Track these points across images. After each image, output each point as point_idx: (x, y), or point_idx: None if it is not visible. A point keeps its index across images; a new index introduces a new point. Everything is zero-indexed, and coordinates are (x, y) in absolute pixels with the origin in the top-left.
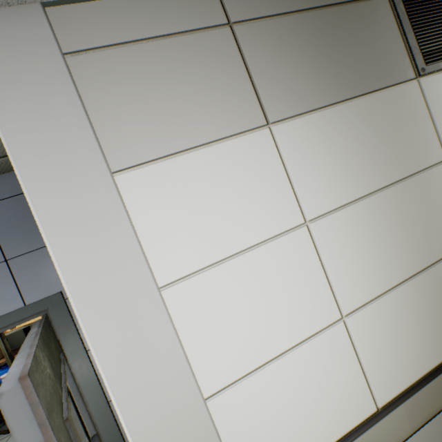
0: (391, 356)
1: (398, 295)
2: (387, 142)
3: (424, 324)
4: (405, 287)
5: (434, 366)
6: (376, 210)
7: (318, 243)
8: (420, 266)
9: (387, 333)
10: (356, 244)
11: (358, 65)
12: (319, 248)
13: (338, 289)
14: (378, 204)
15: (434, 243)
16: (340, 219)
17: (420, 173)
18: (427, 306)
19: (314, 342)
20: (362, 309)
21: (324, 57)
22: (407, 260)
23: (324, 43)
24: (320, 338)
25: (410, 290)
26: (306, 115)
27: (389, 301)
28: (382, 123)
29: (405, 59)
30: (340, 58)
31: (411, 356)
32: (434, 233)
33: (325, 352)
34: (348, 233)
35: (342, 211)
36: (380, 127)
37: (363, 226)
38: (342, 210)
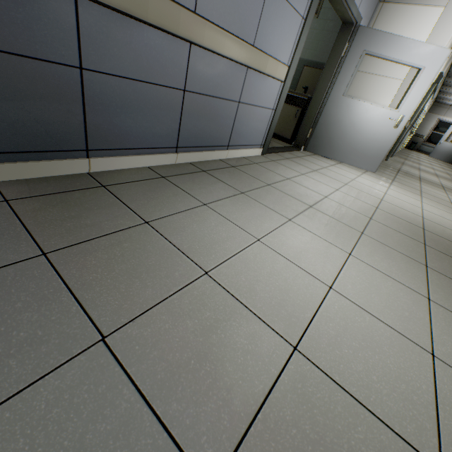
0: None
1: None
2: None
3: None
4: None
5: None
6: None
7: None
8: None
9: None
10: None
11: None
12: None
13: None
14: None
15: None
16: None
17: None
18: None
19: None
20: None
21: None
22: None
23: None
24: None
25: None
26: None
27: None
28: None
29: None
30: None
31: None
32: None
33: None
34: None
35: None
36: None
37: None
38: None
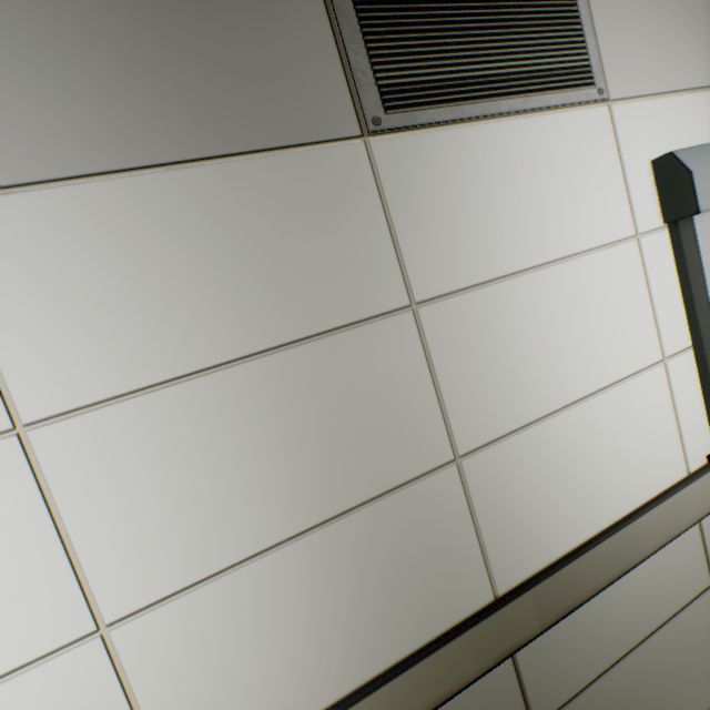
0: (222, 695)
1: (257, 573)
2: (271, 263)
3: (315, 626)
4: (276, 557)
5: (328, 705)
6: (221, 402)
7: (47, 473)
8: (321, 515)
9: (219, 652)
10: (157, 474)
11: (214, 91)
12: (50, 484)
13: (96, 571)
14: (231, 389)
15: (360, 468)
16: (121, 422)
17: (346, 329)
18: (326, 591)
19: (11, 687)
20: (157, 608)
21: (117, 62)
22: (290, 504)
23: (121, 29)
24: (29, 676)
25: (289, 562)
26: (49, 188)
27: (232, 587)
28: (264, 221)
29: (339, 94)
30: (166, 69)
31: (275, 692)
32: (364, 448)
33: (42, 706)
34: (139, 450)
35: (127, 404)
36: (257, 230)
37: (183, 437)
38: (129, 401)
